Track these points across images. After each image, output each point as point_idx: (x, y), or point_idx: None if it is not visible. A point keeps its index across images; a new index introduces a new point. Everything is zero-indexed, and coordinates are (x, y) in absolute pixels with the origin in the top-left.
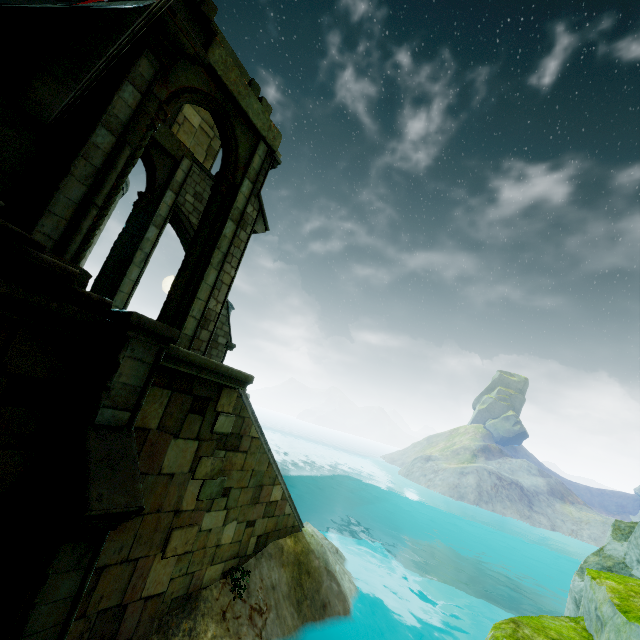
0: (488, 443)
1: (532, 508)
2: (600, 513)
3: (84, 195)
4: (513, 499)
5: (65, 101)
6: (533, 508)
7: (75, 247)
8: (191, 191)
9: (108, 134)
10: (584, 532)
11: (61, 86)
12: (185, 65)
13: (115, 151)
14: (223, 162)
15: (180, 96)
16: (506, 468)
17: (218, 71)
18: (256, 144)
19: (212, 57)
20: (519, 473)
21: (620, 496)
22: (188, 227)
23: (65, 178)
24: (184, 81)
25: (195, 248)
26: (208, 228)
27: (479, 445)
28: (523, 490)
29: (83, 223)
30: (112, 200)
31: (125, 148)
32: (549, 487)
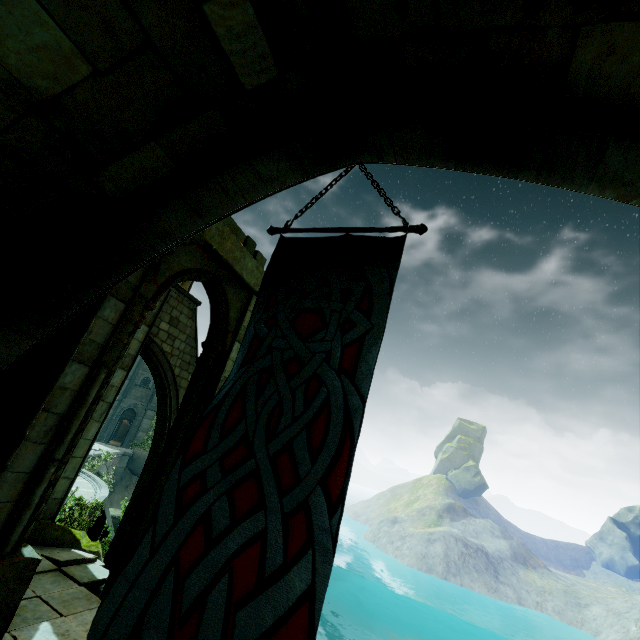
0: (452, 501)
1: (498, 578)
2: (557, 569)
3: (40, 456)
4: (480, 569)
5: (27, 348)
6: (499, 578)
7: (21, 528)
8: (166, 317)
9: (80, 366)
10: (548, 604)
11: (23, 336)
12: (178, 249)
13: (87, 383)
14: (212, 330)
15: (170, 283)
16: (471, 530)
17: (214, 245)
18: (248, 300)
19: (208, 233)
20: (483, 535)
21: (573, 548)
22: (160, 357)
23: (16, 449)
24: (176, 266)
25: (174, 442)
26: (191, 412)
27: (444, 504)
28: (488, 557)
29: (35, 492)
30: (77, 437)
31: (100, 373)
32: (512, 551)
